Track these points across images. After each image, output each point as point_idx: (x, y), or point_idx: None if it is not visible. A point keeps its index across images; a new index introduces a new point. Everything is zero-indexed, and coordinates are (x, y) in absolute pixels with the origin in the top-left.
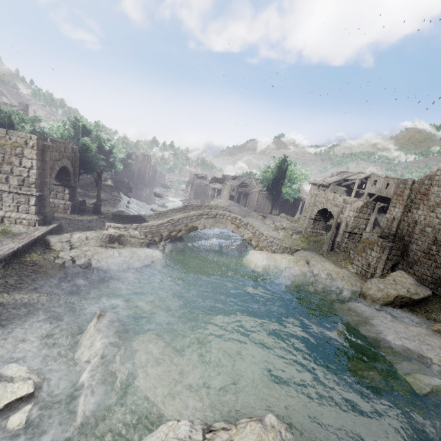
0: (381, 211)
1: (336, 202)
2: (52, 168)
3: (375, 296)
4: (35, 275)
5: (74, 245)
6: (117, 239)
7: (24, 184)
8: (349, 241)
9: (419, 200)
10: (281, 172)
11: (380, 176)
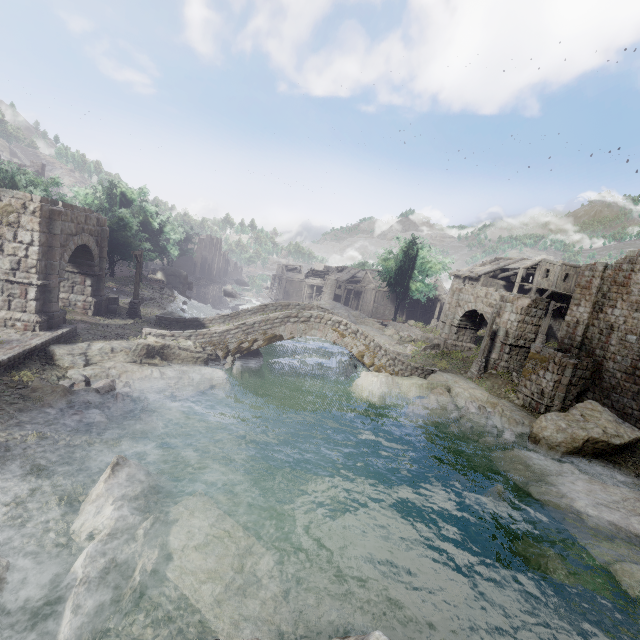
0: (557, 315)
1: (490, 300)
2: (65, 246)
3: (553, 440)
4: (23, 402)
5: (92, 360)
6: (159, 352)
7: (20, 267)
8: (510, 358)
9: (615, 293)
10: (408, 260)
11: (555, 264)
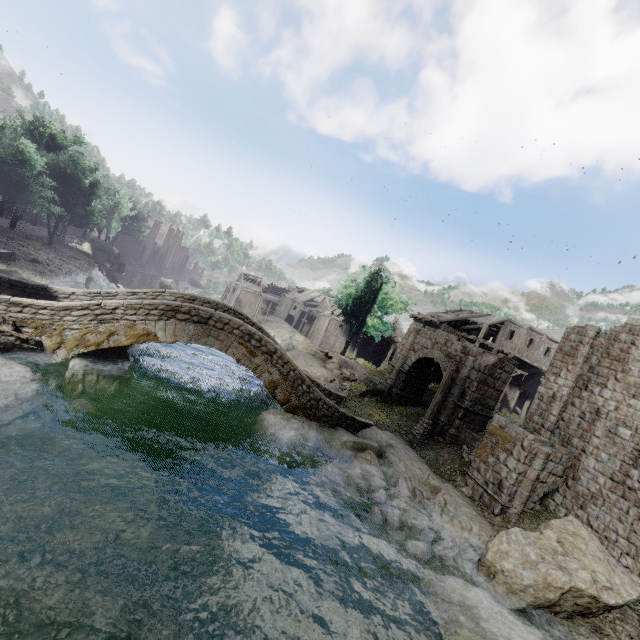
0: (514, 383)
1: (450, 349)
2: None
3: (516, 579)
4: None
5: None
6: None
7: None
8: (462, 425)
9: (607, 369)
10: (370, 291)
11: (521, 326)
